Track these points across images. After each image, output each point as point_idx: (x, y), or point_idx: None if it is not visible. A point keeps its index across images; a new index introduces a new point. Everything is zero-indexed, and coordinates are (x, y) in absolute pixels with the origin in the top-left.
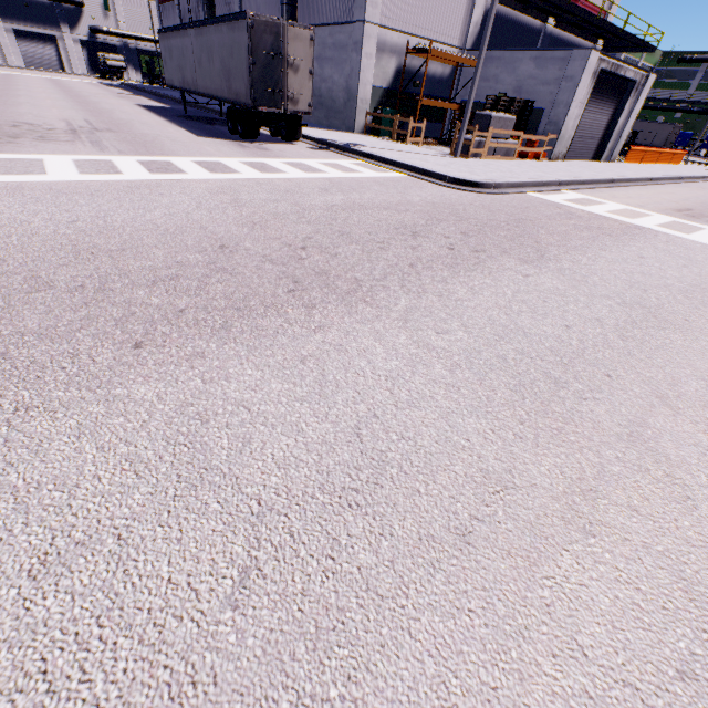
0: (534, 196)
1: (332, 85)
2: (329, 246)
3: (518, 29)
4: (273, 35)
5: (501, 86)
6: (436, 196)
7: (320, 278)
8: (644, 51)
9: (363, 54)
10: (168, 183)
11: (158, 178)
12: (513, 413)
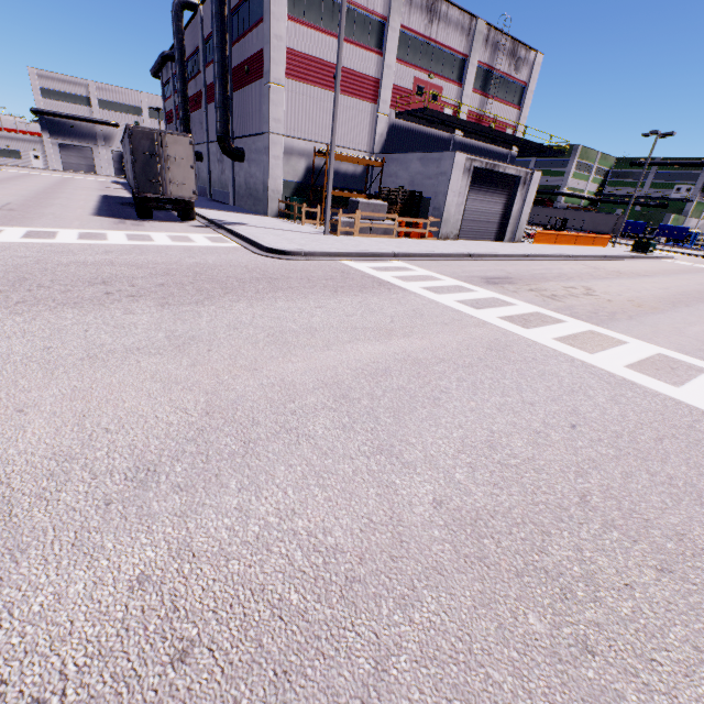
0: (343, 263)
1: (256, 180)
2: None
3: (426, 138)
4: (150, 141)
5: (400, 181)
6: (223, 259)
7: None
8: (556, 155)
9: (271, 156)
10: None
11: None
12: None
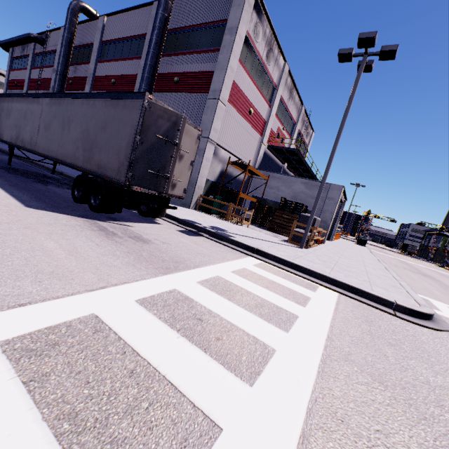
0: None
1: None
2: None
3: (274, 164)
4: (171, 123)
5: (282, 193)
6: None
7: None
8: None
9: (204, 157)
10: None
11: None
12: None
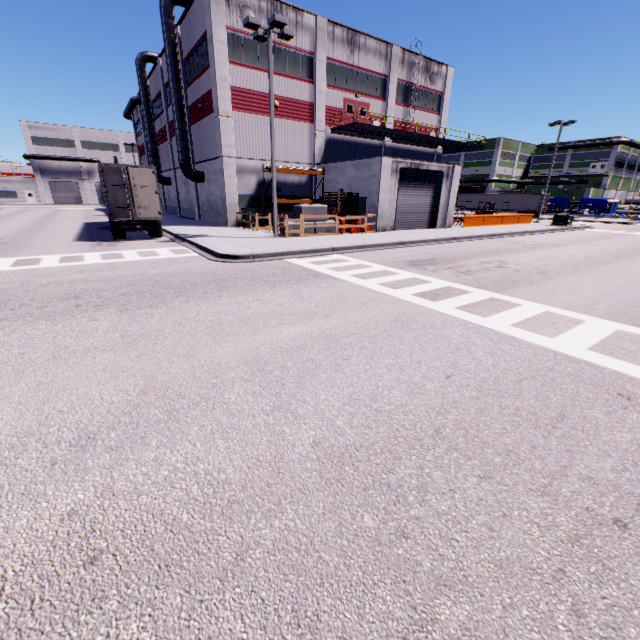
0: (287, 261)
1: (216, 197)
2: None
3: (360, 147)
4: (118, 175)
5: (339, 185)
6: (181, 268)
7: None
8: (476, 149)
9: (225, 176)
10: None
11: None
12: None
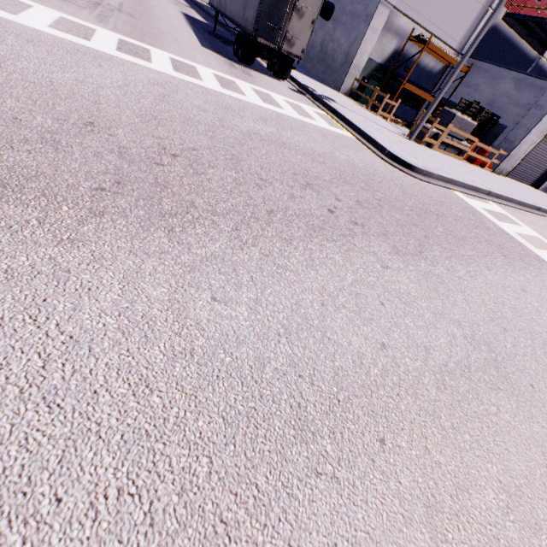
0: (458, 195)
1: (337, 46)
2: (205, 163)
3: (514, 52)
4: None
5: (478, 95)
6: (364, 162)
7: (152, 188)
8: None
9: (370, 27)
10: (121, 61)
11: (117, 55)
12: (189, 465)
